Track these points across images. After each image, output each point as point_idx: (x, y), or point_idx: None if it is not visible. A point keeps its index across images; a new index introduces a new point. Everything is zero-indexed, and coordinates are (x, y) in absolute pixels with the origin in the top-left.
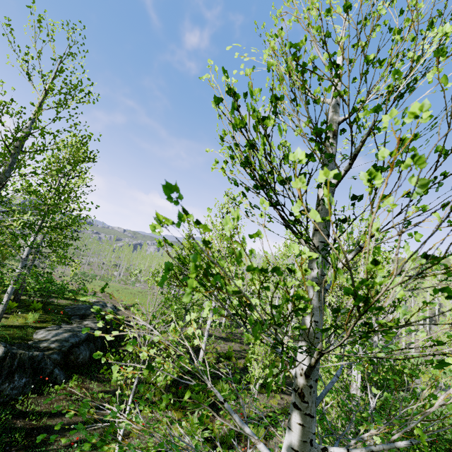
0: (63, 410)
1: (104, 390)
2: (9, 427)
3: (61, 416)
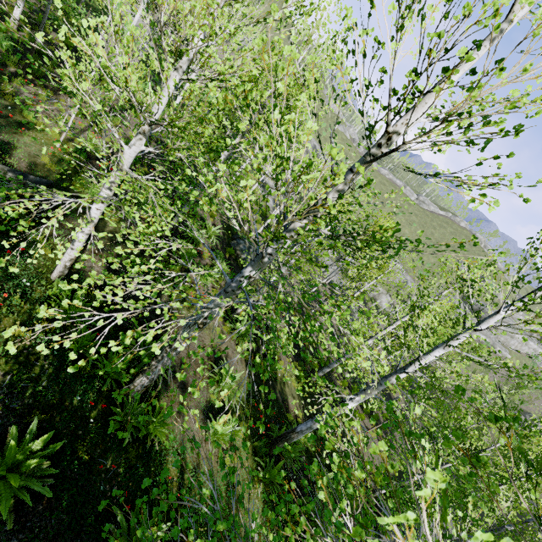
0: None
1: None
2: None
3: None
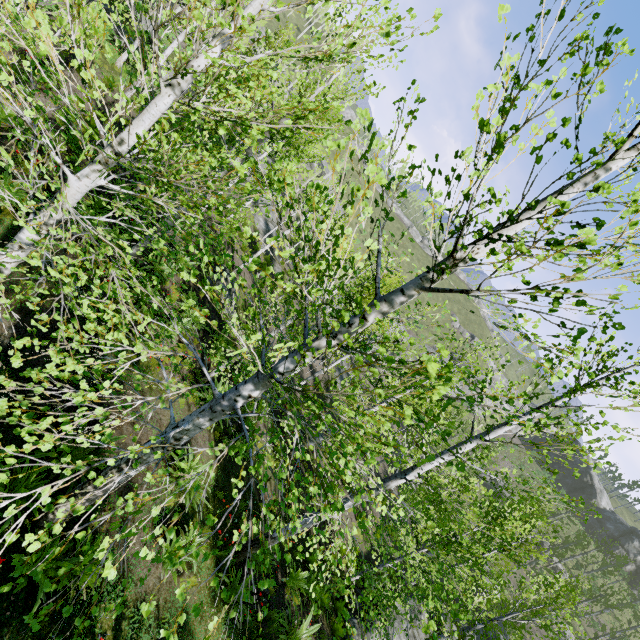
0: None
1: None
2: None
3: None
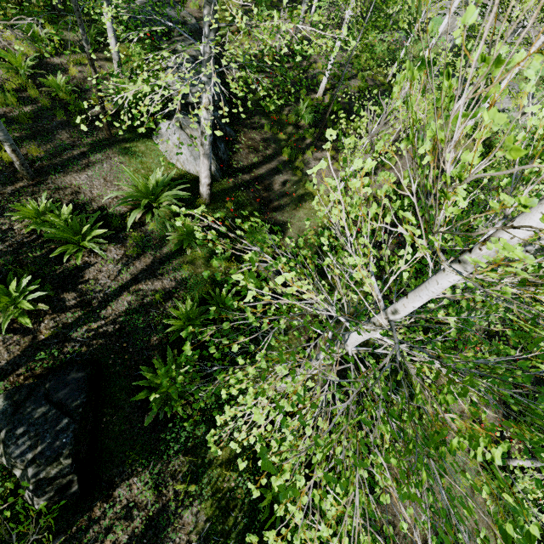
0: (257, 162)
1: (264, 137)
2: (246, 181)
3: (260, 166)
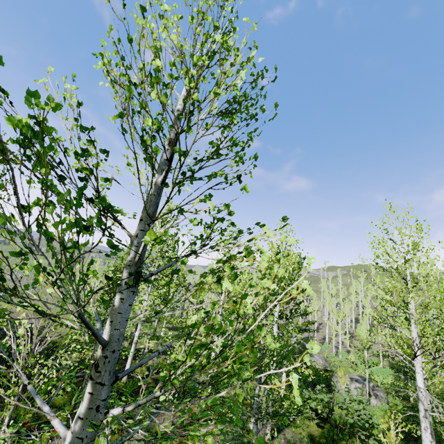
0: None
1: None
2: None
3: None
